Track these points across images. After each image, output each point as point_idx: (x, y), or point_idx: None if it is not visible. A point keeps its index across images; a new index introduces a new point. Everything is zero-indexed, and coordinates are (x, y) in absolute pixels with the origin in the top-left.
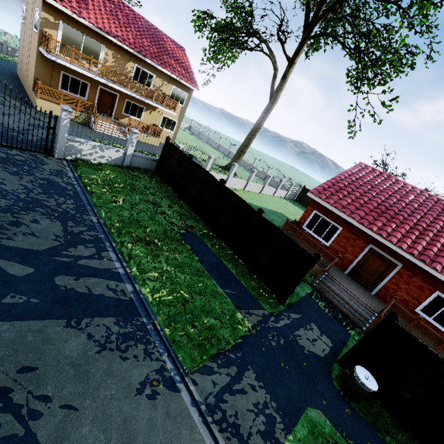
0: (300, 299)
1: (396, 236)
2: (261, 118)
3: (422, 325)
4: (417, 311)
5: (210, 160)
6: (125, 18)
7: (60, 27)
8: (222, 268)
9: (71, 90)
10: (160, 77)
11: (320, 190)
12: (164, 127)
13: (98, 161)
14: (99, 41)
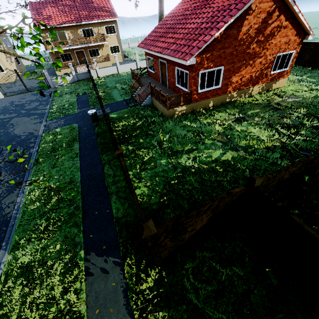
0: (115, 102)
1: (158, 46)
2: (159, 7)
3: (156, 89)
4: (176, 85)
5: (116, 58)
6: (69, 8)
7: (48, 36)
8: (85, 101)
9: (67, 60)
10: (95, 26)
11: (142, 42)
12: (114, 52)
13: (66, 83)
14: (62, 30)
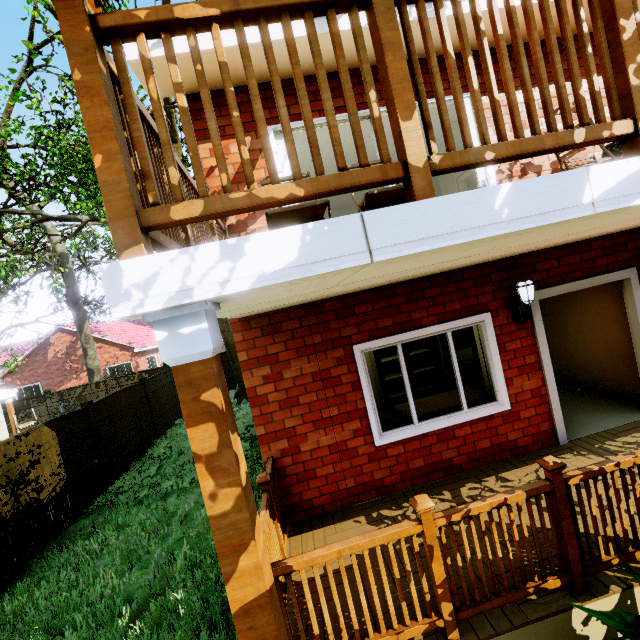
0: None
1: None
2: None
3: None
4: None
5: None
6: None
7: None
8: None
9: None
10: None
11: None
12: None
13: None
14: None
